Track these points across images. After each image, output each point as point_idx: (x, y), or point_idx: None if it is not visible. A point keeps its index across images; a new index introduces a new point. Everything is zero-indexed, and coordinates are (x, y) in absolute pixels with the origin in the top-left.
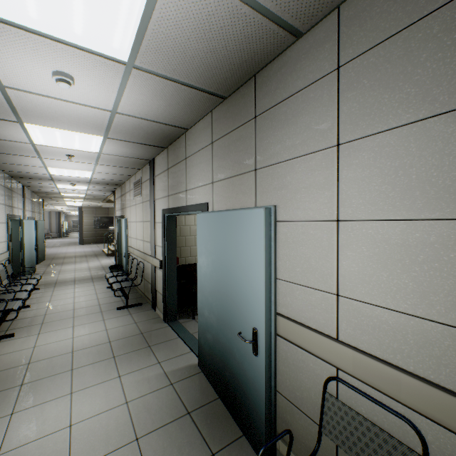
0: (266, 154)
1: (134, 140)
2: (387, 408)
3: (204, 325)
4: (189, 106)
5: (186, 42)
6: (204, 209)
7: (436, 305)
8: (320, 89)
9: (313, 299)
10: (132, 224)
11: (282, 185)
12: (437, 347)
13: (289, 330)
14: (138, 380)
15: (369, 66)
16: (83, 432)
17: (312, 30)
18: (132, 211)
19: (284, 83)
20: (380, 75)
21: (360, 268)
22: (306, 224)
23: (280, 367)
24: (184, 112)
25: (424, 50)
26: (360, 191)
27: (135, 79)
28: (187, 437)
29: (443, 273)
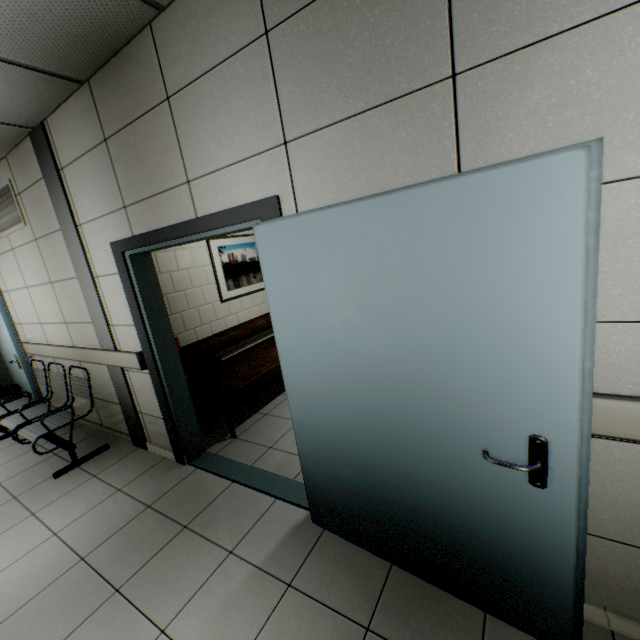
0: (495, 21)
1: None
2: None
3: (322, 454)
4: None
5: None
6: (270, 214)
7: None
8: None
9: None
10: (14, 294)
11: (564, 98)
12: None
13: (601, 417)
14: (214, 617)
15: None
16: None
17: None
18: (4, 266)
19: None
20: None
21: None
22: None
23: None
24: None
25: None
26: None
27: None
28: None
29: None
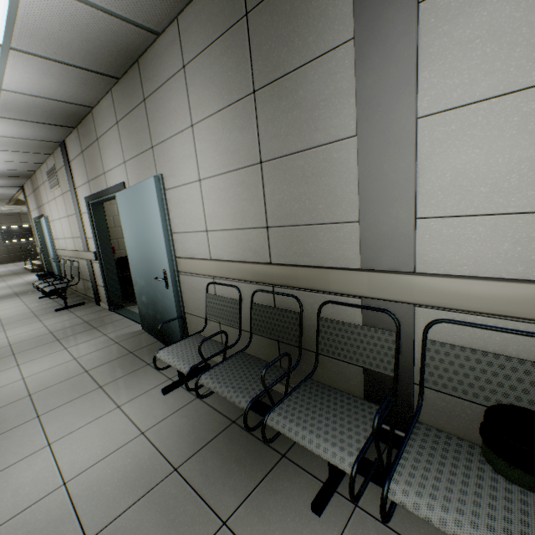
0: (156, 133)
1: (32, 119)
2: (229, 285)
3: (139, 292)
4: (84, 85)
5: (58, 32)
6: (123, 189)
7: (239, 220)
8: (178, 82)
9: (198, 239)
10: (55, 222)
11: (170, 159)
12: (242, 243)
13: (188, 266)
14: (85, 347)
15: (197, 70)
16: (37, 378)
17: (166, 32)
18: (52, 207)
19: (158, 73)
20: (203, 78)
21: (213, 209)
22: (186, 186)
23: (190, 297)
24: (82, 91)
25: (216, 65)
26: (206, 158)
27: (16, 59)
28: (129, 362)
29: (239, 201)
